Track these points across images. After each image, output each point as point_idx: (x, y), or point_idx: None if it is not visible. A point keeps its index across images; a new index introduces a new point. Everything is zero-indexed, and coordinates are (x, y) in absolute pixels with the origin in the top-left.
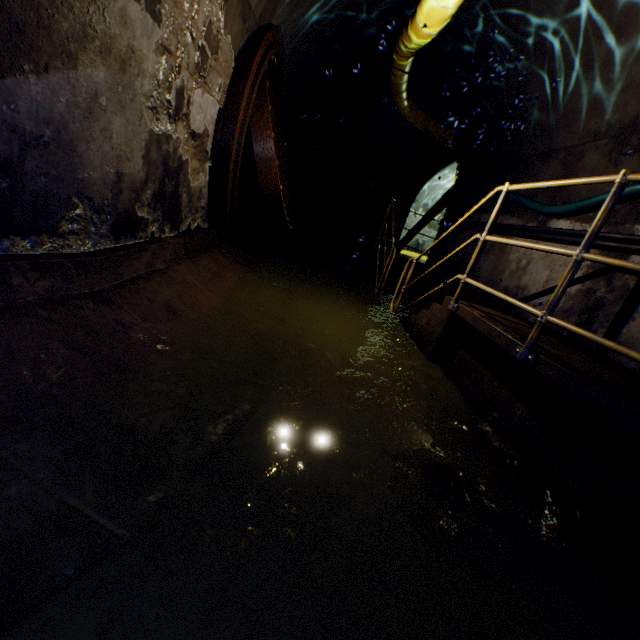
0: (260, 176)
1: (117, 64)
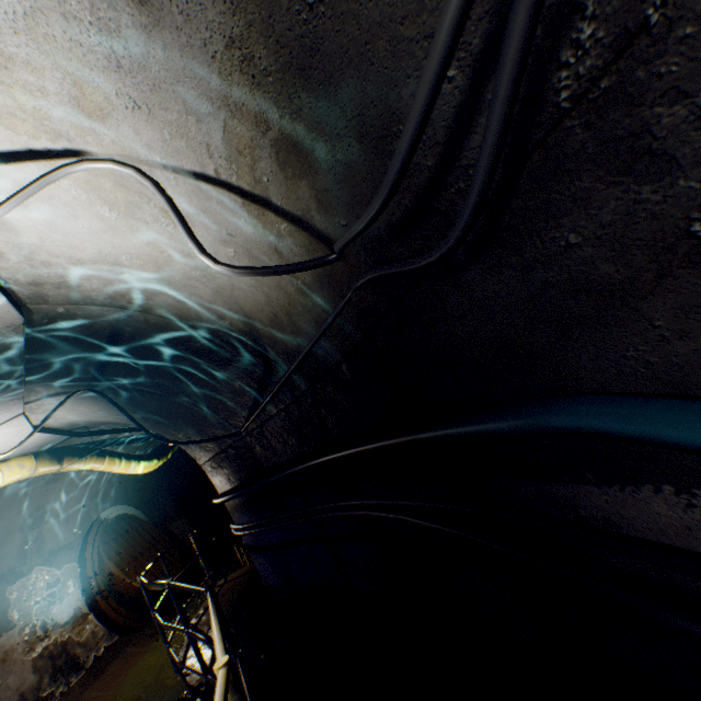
0: (124, 590)
1: (2, 663)
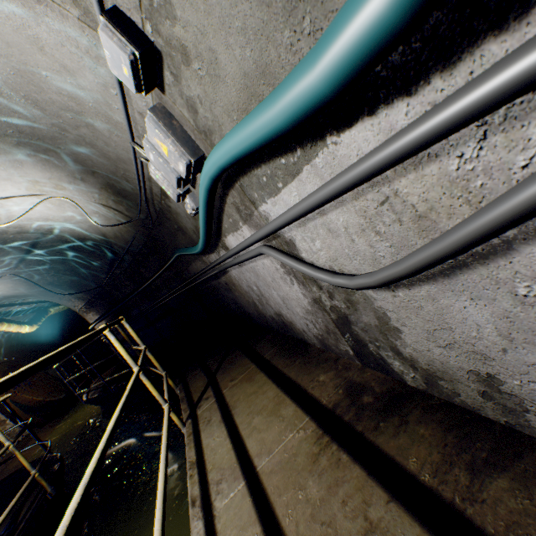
0: (29, 404)
1: None
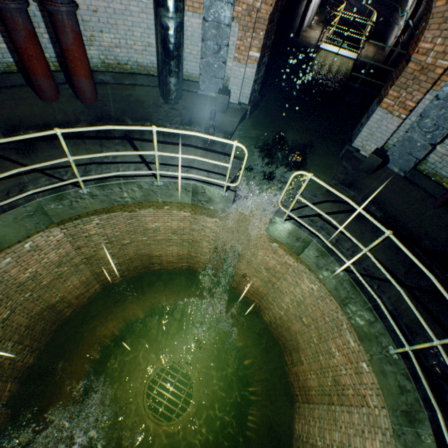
0: None
1: None
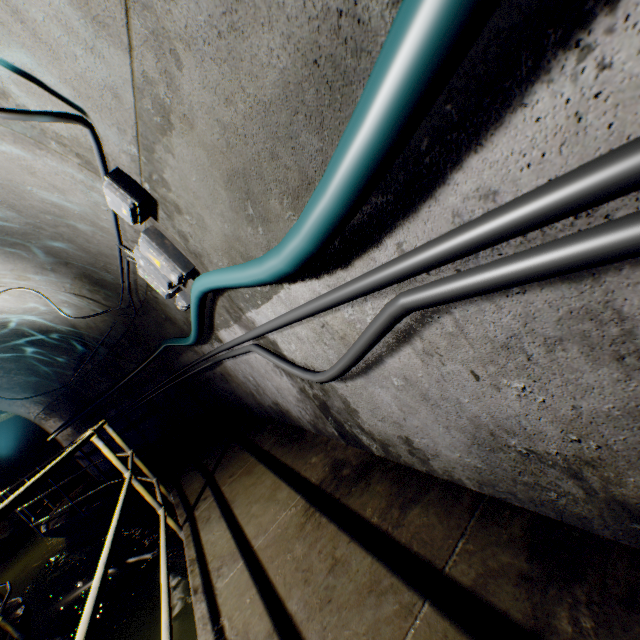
0: None
1: None
